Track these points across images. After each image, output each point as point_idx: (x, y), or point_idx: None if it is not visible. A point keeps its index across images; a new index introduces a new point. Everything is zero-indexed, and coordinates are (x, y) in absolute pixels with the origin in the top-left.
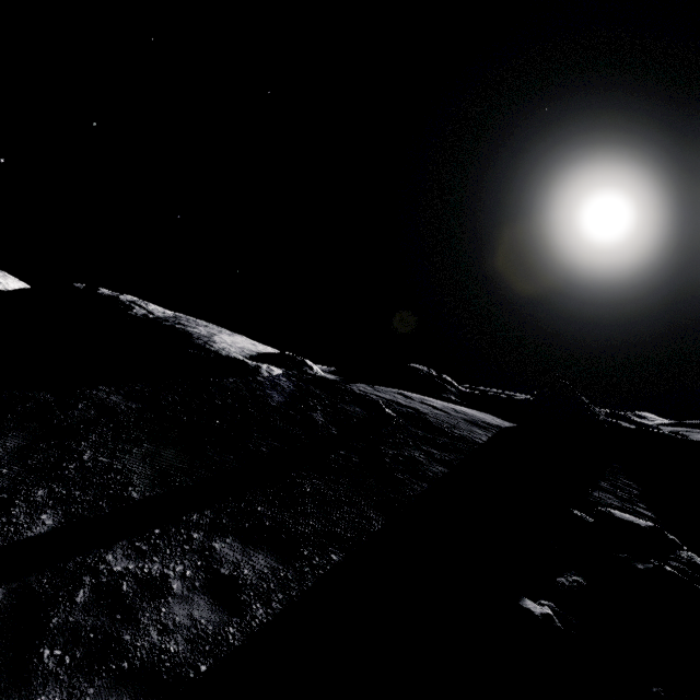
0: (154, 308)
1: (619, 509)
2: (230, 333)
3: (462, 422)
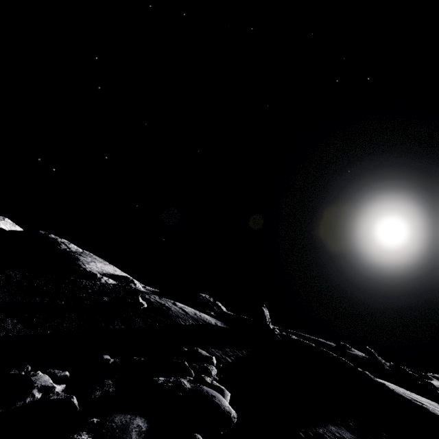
0: (72, 247)
1: (215, 355)
2: (107, 263)
3: (187, 317)
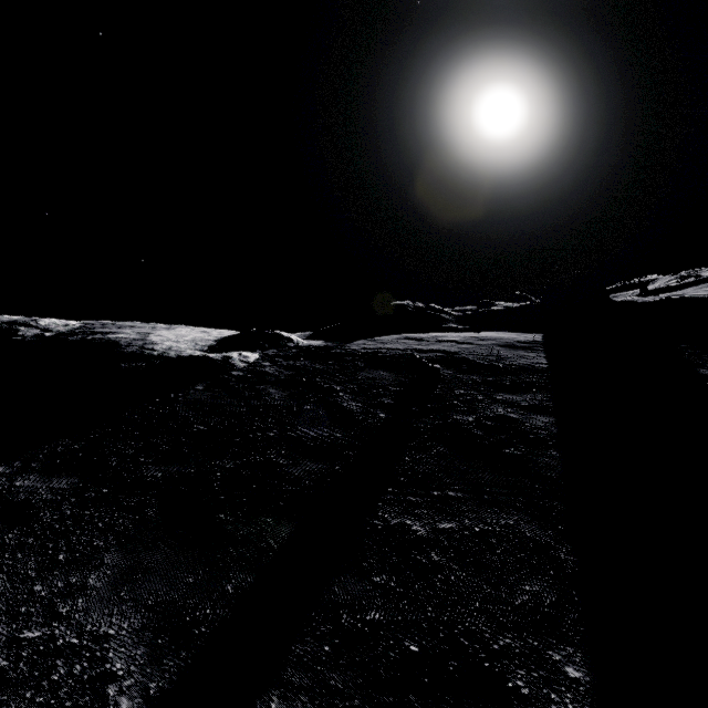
0: (49, 323)
1: None
2: (167, 326)
3: (501, 350)
